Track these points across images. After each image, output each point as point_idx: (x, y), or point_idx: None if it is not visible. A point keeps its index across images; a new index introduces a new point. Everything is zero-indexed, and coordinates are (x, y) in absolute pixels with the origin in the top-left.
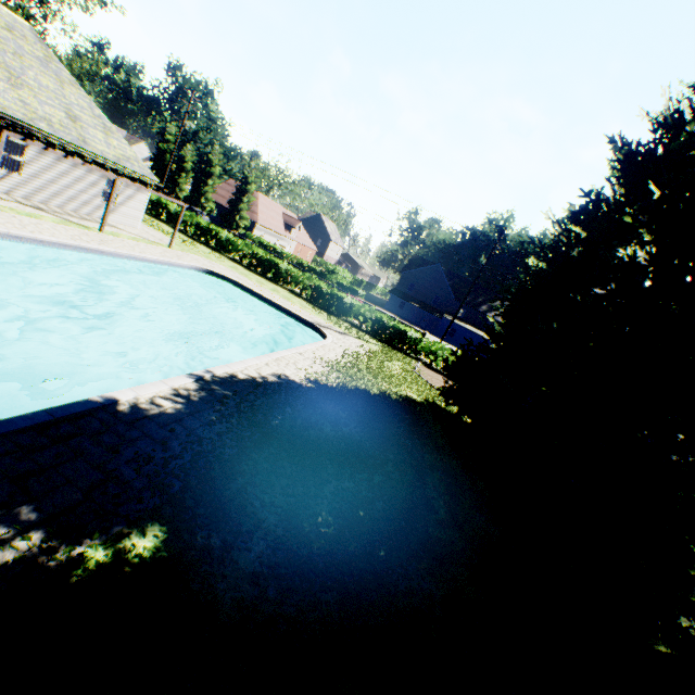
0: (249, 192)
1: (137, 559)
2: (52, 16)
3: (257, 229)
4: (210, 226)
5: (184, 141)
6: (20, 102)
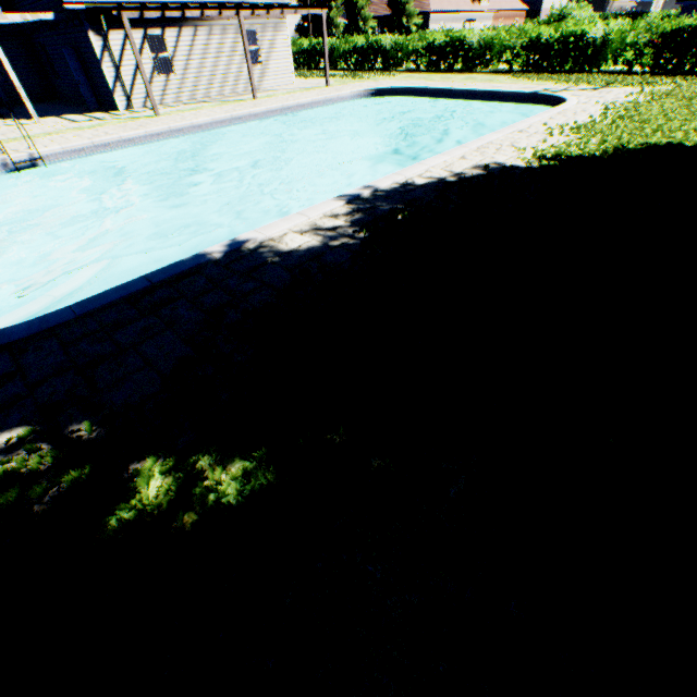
0: None
1: (212, 497)
2: None
3: (432, 23)
4: (368, 41)
5: None
6: None
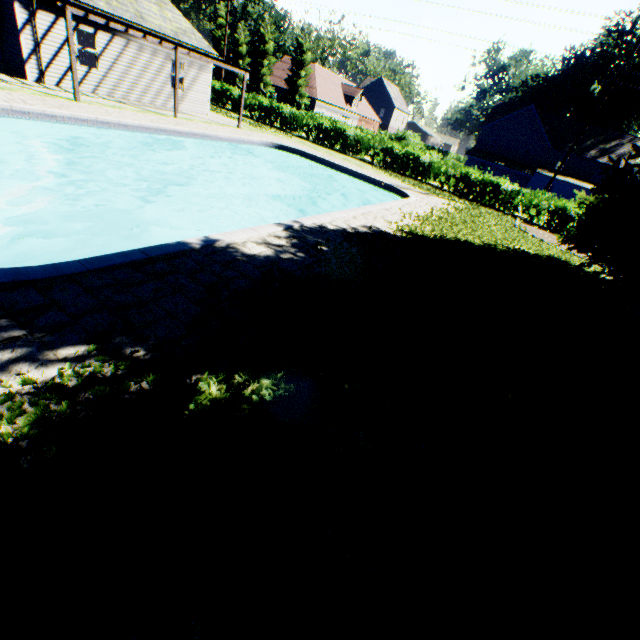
0: (304, 64)
1: (254, 397)
2: None
3: (318, 107)
4: (272, 104)
5: (234, 23)
6: None
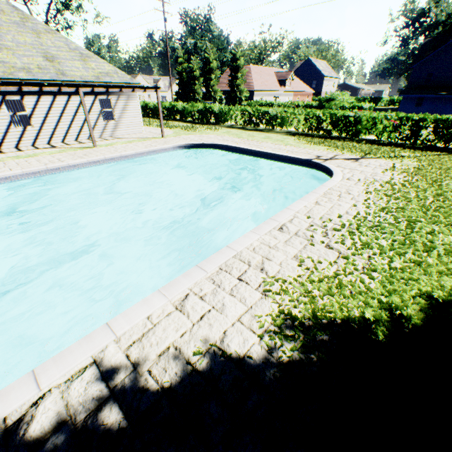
0: (240, 68)
1: None
2: (77, 12)
3: (256, 96)
4: (205, 106)
5: (190, 58)
6: None
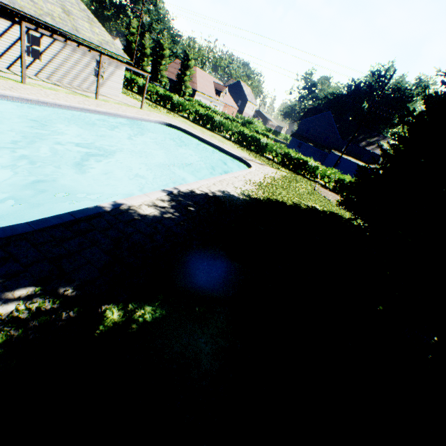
0: (189, 67)
1: (140, 319)
2: None
3: (197, 95)
4: (165, 93)
5: (143, 33)
6: (30, 2)
